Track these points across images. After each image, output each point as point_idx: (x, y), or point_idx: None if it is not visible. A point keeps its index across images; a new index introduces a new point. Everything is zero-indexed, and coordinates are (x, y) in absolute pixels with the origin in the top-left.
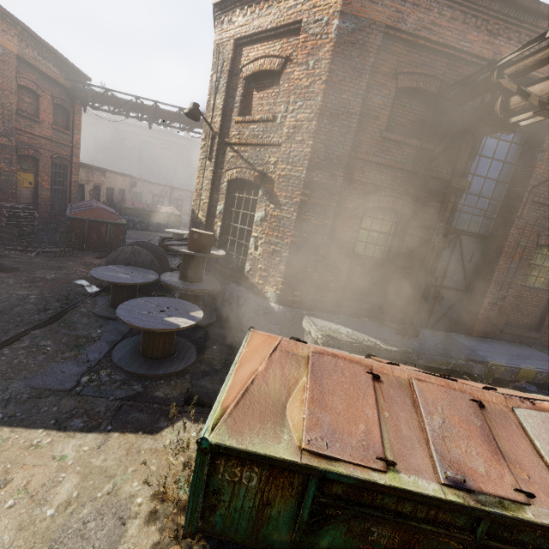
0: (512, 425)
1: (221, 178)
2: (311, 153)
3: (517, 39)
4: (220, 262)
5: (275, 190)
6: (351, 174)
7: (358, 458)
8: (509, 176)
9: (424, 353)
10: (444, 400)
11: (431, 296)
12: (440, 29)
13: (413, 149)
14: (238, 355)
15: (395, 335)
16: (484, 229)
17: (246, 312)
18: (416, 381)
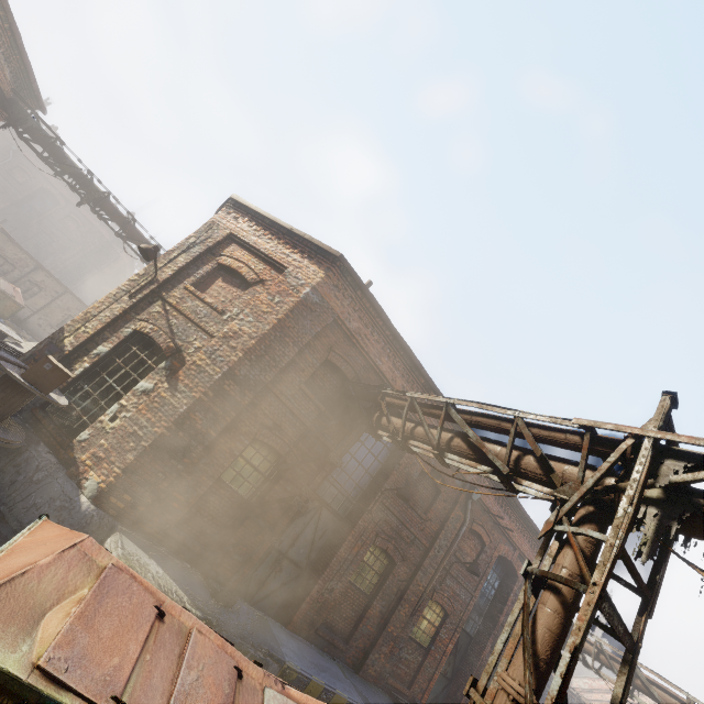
0: (256, 703)
1: (129, 322)
2: (236, 364)
3: (407, 379)
4: (47, 408)
5: (181, 372)
6: (259, 401)
7: (93, 692)
8: (376, 471)
9: (227, 630)
10: (211, 658)
11: (272, 563)
12: (368, 342)
13: (317, 410)
14: (11, 542)
15: (209, 597)
16: (343, 510)
17: (35, 495)
18: (197, 631)
